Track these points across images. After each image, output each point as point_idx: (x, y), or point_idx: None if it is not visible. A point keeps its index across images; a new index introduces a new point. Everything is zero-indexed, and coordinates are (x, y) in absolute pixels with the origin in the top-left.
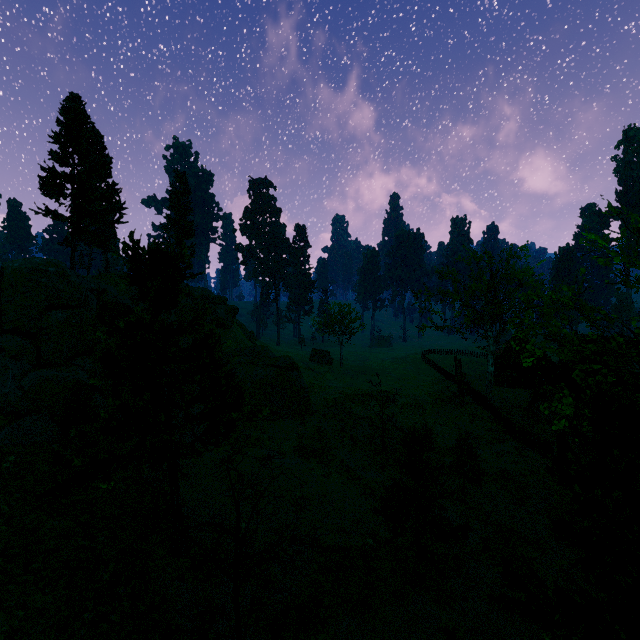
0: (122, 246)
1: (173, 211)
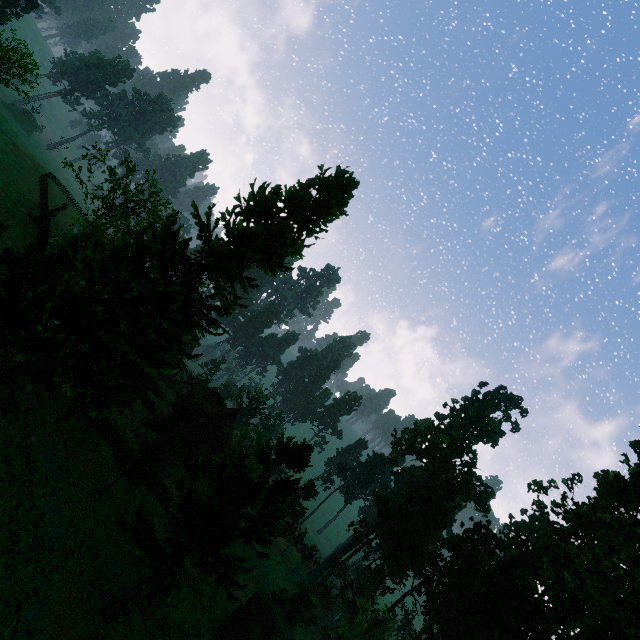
0: None
1: None
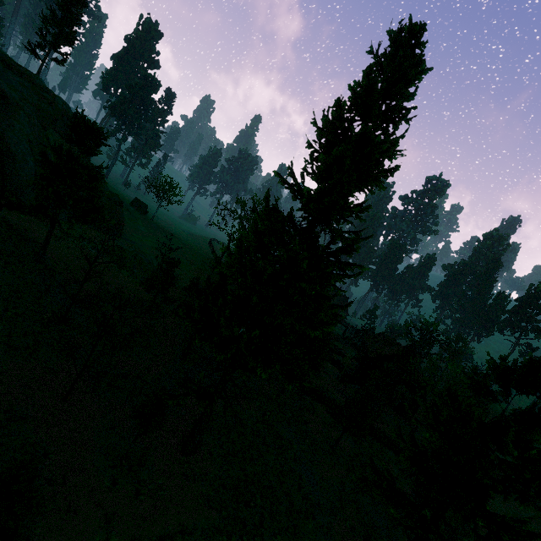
0: (76, 112)
1: (61, 10)
